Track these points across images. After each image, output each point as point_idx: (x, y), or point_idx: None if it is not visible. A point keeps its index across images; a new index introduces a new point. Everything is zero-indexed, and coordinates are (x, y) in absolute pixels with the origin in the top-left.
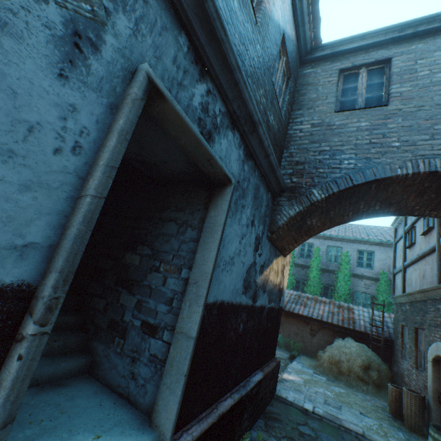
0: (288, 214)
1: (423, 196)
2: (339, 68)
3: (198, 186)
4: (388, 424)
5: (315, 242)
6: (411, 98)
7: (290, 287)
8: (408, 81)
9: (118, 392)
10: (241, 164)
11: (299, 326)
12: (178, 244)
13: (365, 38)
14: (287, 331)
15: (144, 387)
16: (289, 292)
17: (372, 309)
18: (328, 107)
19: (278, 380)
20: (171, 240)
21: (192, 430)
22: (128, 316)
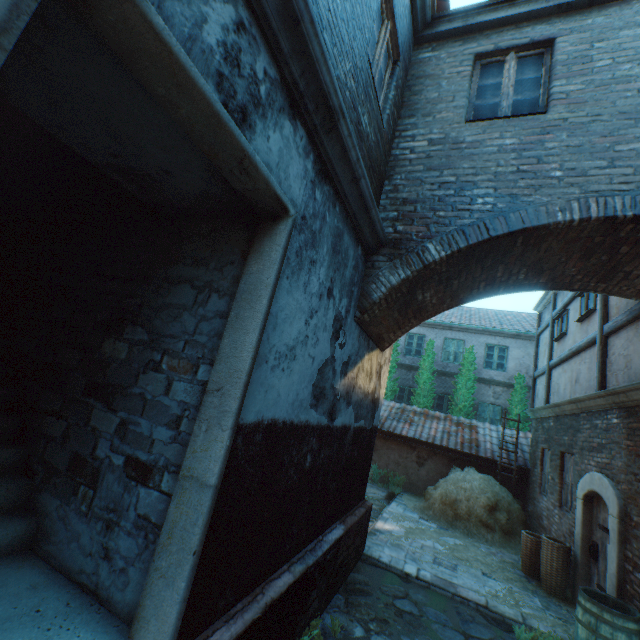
0: (388, 282)
1: (590, 258)
2: (474, 52)
3: (233, 222)
4: (520, 588)
5: (428, 333)
6: (583, 103)
7: (391, 397)
8: (580, 75)
9: (79, 582)
10: (309, 187)
11: (401, 453)
12: (195, 322)
13: (517, 4)
14: (385, 460)
15: (124, 574)
16: (388, 404)
17: (503, 427)
18: (455, 113)
19: (368, 531)
20: (183, 316)
21: (214, 638)
22: (103, 449)
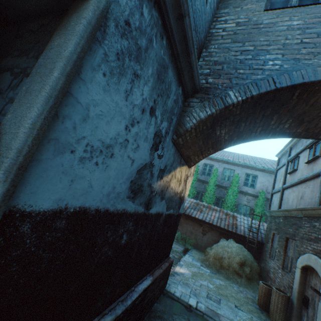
0: (198, 116)
1: None
2: None
3: (58, 16)
4: (257, 318)
5: (215, 164)
6: None
7: (191, 196)
8: None
9: None
10: None
11: (194, 227)
12: (3, 104)
13: None
14: (185, 230)
15: None
16: (190, 200)
17: (252, 219)
18: (257, 5)
19: (170, 273)
20: None
21: None
22: None
